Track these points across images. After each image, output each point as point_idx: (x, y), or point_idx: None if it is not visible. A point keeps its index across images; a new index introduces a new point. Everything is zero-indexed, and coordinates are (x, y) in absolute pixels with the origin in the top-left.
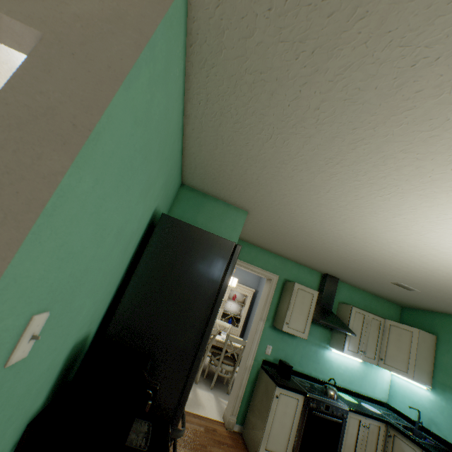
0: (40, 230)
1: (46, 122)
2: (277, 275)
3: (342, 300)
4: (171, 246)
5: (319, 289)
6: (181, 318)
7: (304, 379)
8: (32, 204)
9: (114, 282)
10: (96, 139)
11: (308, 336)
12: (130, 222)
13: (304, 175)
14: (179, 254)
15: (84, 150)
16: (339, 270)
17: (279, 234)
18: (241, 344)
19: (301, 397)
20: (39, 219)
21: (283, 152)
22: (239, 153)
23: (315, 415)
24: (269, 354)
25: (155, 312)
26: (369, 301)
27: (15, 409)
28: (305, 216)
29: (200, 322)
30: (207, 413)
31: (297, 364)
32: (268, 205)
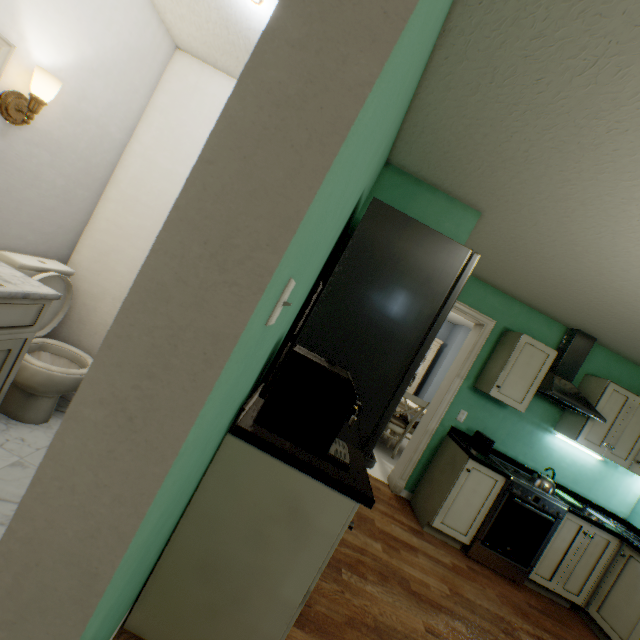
0: (336, 162)
1: (351, 9)
2: (493, 320)
3: (592, 372)
4: (380, 246)
5: (557, 350)
6: (384, 340)
7: (505, 462)
8: (337, 124)
9: (312, 280)
10: (402, 38)
11: (524, 411)
12: (350, 199)
13: (627, 141)
14: (390, 257)
15: (392, 52)
16: (604, 324)
17: (520, 255)
18: (418, 404)
19: (501, 480)
20: (343, 145)
21: (605, 94)
22: (514, 101)
23: (516, 504)
24: (461, 421)
25: (354, 327)
26: (639, 380)
27: (245, 382)
28: (587, 222)
29: (408, 348)
30: (368, 470)
31: (499, 442)
32: (524, 200)
